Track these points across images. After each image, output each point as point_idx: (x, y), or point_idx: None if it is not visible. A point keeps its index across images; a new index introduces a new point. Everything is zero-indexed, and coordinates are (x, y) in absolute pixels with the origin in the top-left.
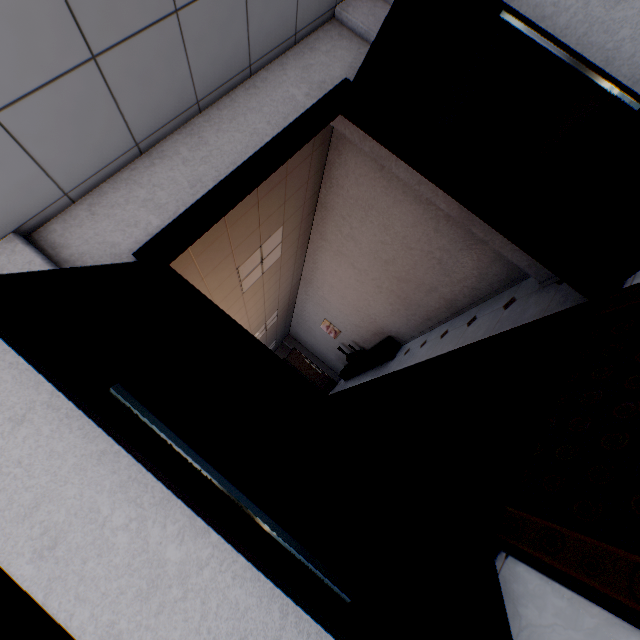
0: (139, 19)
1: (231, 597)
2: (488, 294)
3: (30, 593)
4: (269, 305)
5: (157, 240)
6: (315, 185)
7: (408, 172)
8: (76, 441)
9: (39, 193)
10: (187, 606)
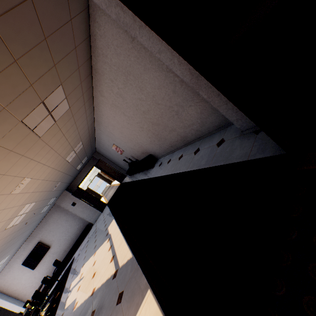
0: None
1: None
2: (206, 134)
3: None
4: (72, 140)
5: None
6: (85, 53)
7: (150, 40)
8: None
9: None
10: None
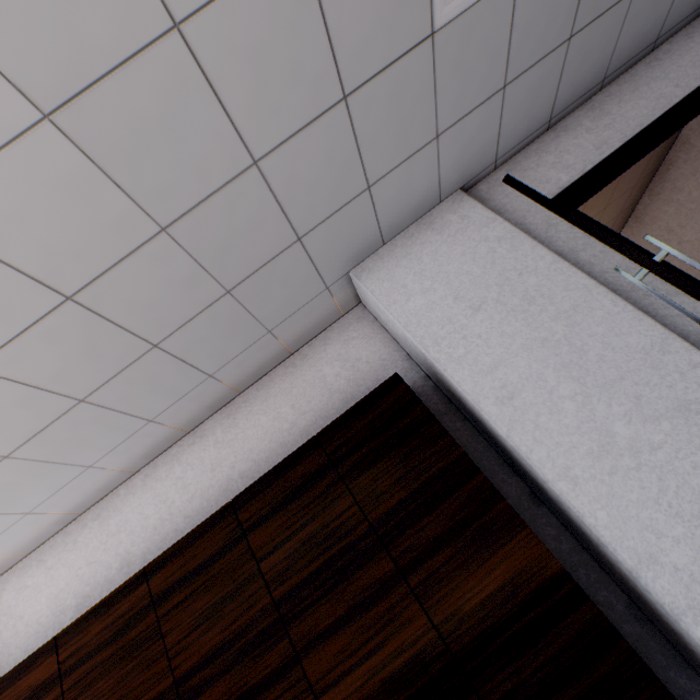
0: (609, 1)
1: (691, 484)
2: None
3: (495, 426)
4: None
5: (569, 190)
6: (638, 192)
7: None
8: (521, 328)
9: (486, 157)
10: (641, 476)
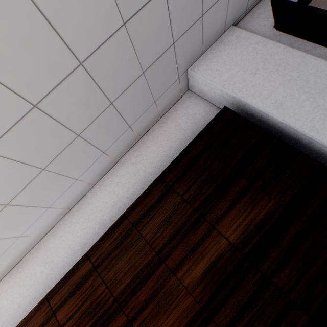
0: None
1: None
2: None
3: (276, 118)
4: None
5: None
6: None
7: None
8: (277, 77)
9: (243, 7)
10: None
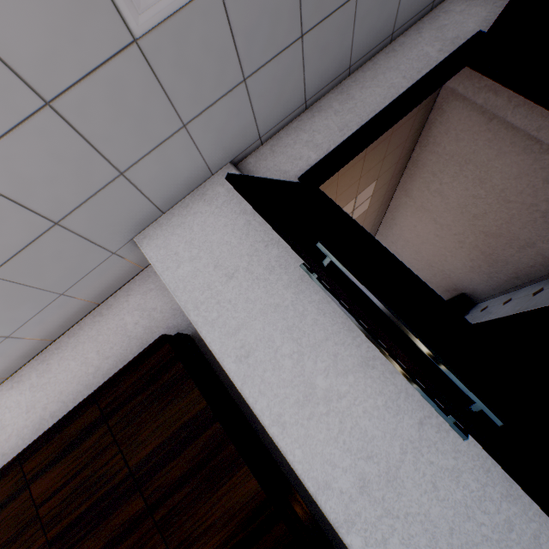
0: (333, 4)
1: (361, 425)
2: None
3: (233, 380)
4: None
5: (315, 168)
6: (411, 144)
7: (526, 118)
8: (261, 295)
9: (248, 136)
10: (329, 420)
